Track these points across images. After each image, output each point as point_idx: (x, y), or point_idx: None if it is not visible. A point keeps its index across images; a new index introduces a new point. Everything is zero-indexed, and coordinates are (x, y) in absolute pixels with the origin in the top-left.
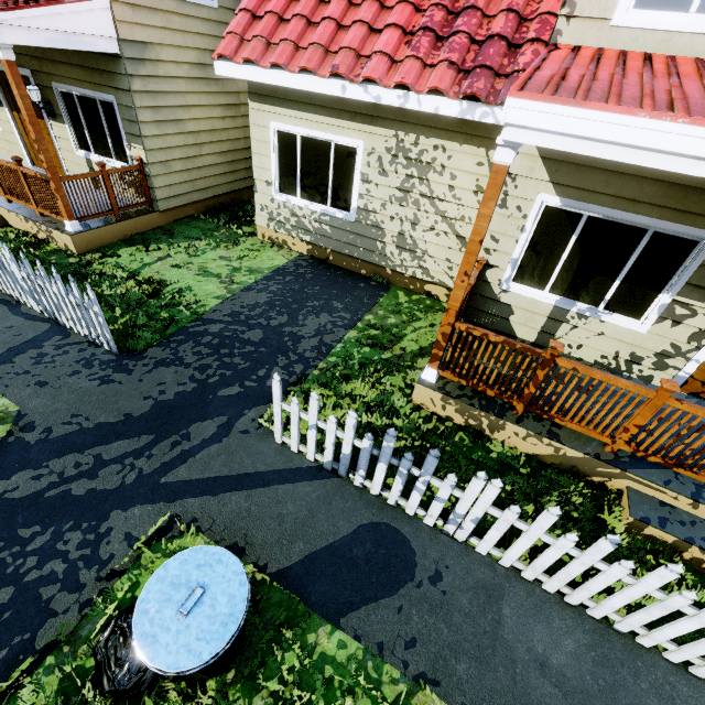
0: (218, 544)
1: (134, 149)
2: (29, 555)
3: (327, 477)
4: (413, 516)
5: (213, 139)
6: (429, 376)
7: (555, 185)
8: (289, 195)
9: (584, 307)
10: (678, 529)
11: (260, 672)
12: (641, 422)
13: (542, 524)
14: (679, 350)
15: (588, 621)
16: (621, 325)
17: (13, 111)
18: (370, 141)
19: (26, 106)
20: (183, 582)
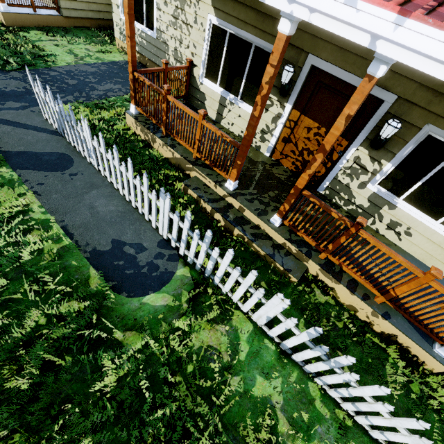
0: None
1: None
2: None
3: (57, 135)
4: (85, 157)
5: None
6: (132, 109)
7: (214, 9)
8: None
9: (232, 97)
10: (200, 192)
11: None
12: (198, 137)
13: (102, 146)
14: (269, 129)
15: (130, 207)
16: (246, 110)
17: None
18: None
19: None
20: None
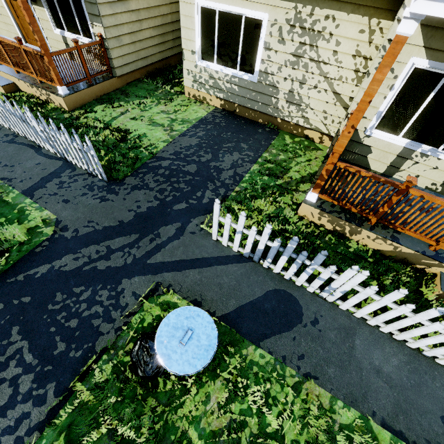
0: (186, 299)
1: (96, 27)
2: (81, 302)
3: (246, 261)
4: (300, 286)
5: (149, 15)
6: (311, 198)
7: (427, 49)
8: (208, 61)
9: (427, 149)
10: None
11: (217, 368)
12: None
13: (391, 298)
14: None
15: (407, 349)
16: None
17: None
18: (274, 13)
19: None
20: (179, 326)
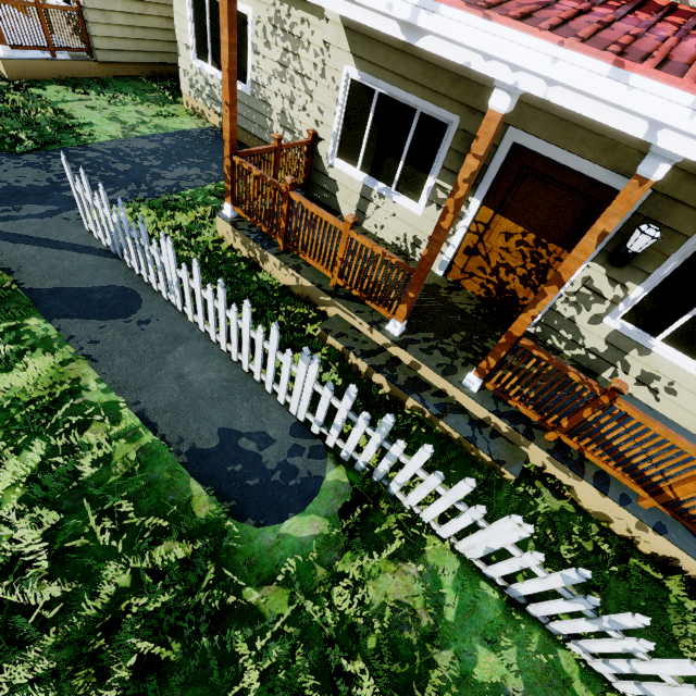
0: None
1: None
2: None
3: (110, 257)
4: (159, 292)
5: (161, 1)
6: (227, 211)
7: (355, 57)
8: (203, 62)
9: (382, 187)
10: (348, 341)
11: None
12: (342, 255)
13: (196, 278)
14: None
15: (239, 371)
16: (406, 207)
17: None
18: (257, 9)
19: None
20: None
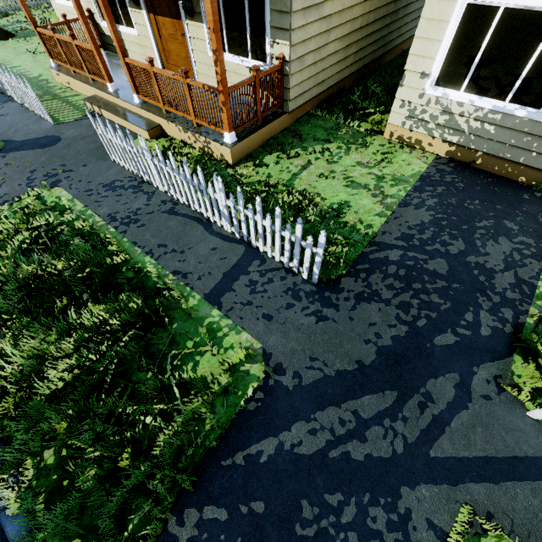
0: None
1: (277, 45)
2: (346, 529)
3: None
4: None
5: (339, 21)
6: None
7: None
8: (448, 88)
9: None
10: None
11: None
12: None
13: None
14: None
15: None
16: None
17: (150, 13)
18: None
19: (213, 10)
20: None
